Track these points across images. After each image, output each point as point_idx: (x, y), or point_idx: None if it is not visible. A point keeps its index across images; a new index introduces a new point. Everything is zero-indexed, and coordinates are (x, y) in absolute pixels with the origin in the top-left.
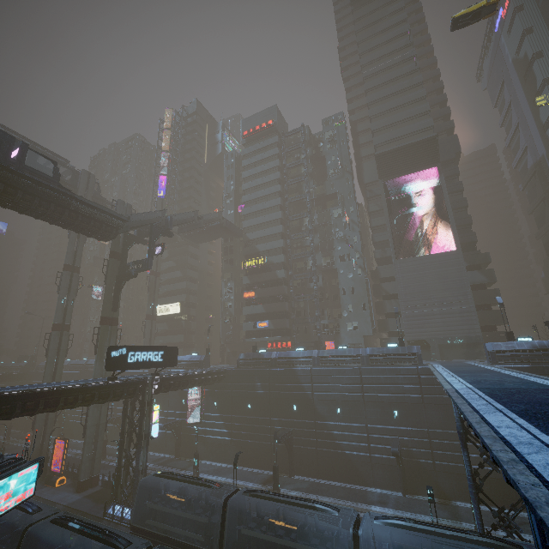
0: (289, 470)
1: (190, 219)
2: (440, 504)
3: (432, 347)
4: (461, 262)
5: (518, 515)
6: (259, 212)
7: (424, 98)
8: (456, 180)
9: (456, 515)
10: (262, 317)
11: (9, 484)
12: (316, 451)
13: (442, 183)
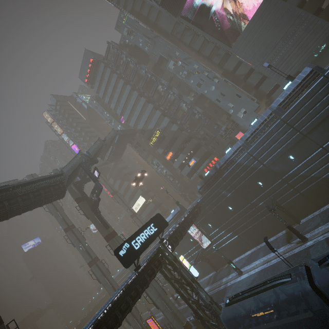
0: (294, 221)
1: (99, 145)
2: None
3: None
4: (275, 0)
5: None
6: (132, 110)
7: None
8: None
9: None
10: (188, 160)
11: None
12: (300, 195)
13: None
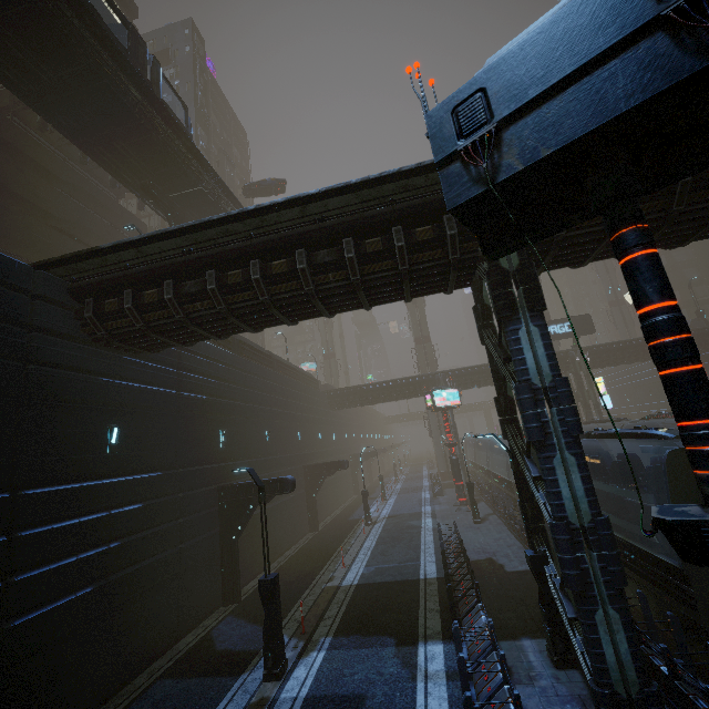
0: None
1: None
2: None
3: None
4: None
5: None
6: None
7: None
8: None
9: None
10: None
11: (442, 394)
12: None
13: None
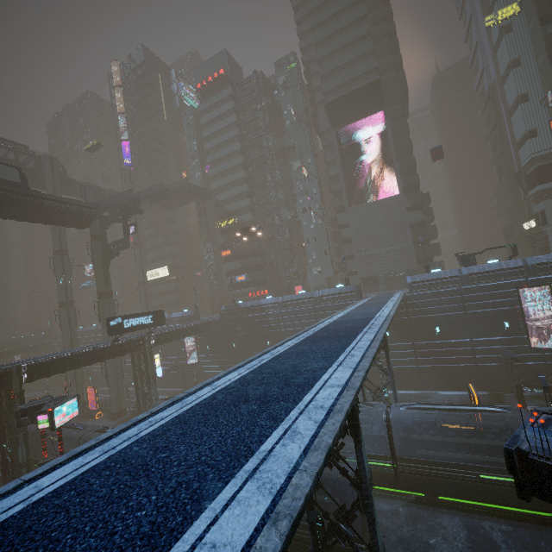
0: None
1: (156, 192)
2: (370, 394)
3: (380, 282)
4: (403, 204)
5: (419, 393)
6: (224, 172)
7: (368, 34)
8: (404, 121)
9: (378, 399)
10: (240, 272)
11: (63, 409)
12: None
13: (387, 128)
